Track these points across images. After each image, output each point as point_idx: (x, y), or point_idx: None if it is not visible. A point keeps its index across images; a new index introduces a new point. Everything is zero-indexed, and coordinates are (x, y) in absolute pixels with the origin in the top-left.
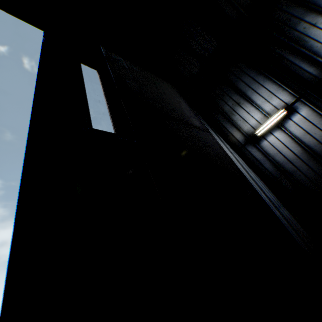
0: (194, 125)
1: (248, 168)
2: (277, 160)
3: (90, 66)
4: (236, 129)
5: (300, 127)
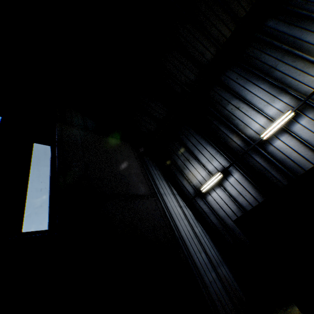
0: (138, 193)
1: (196, 222)
2: (220, 215)
3: (45, 144)
4: (187, 182)
5: (235, 188)
